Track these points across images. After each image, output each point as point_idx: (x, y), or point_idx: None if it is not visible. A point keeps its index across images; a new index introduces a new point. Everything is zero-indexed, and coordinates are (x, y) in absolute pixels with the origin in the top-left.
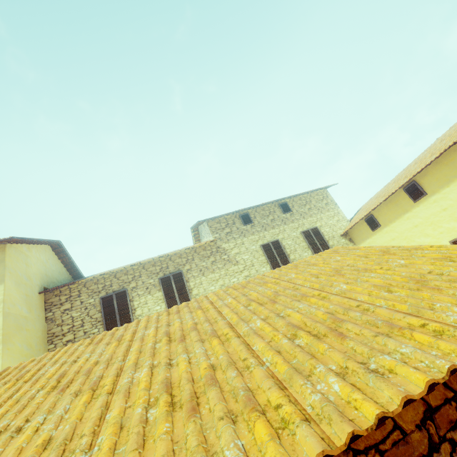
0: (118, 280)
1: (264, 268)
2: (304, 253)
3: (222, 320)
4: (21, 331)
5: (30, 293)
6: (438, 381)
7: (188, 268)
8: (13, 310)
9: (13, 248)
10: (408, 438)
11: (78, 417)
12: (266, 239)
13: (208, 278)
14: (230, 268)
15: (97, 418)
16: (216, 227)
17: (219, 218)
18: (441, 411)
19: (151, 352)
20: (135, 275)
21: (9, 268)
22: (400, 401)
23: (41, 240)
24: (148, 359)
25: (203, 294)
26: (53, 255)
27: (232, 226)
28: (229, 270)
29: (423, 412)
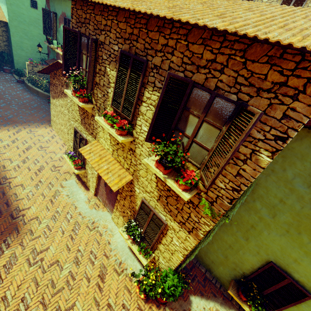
0: None
1: None
2: None
3: (222, 6)
4: None
5: None
6: (198, 24)
7: None
8: None
9: None
10: (201, 59)
11: (159, 2)
12: None
13: None
14: None
15: (160, 3)
16: None
17: None
18: (217, 64)
19: (191, 2)
20: None
21: None
22: (186, 20)
23: None
24: (186, 2)
25: None
26: None
27: None
28: None
29: (212, 59)
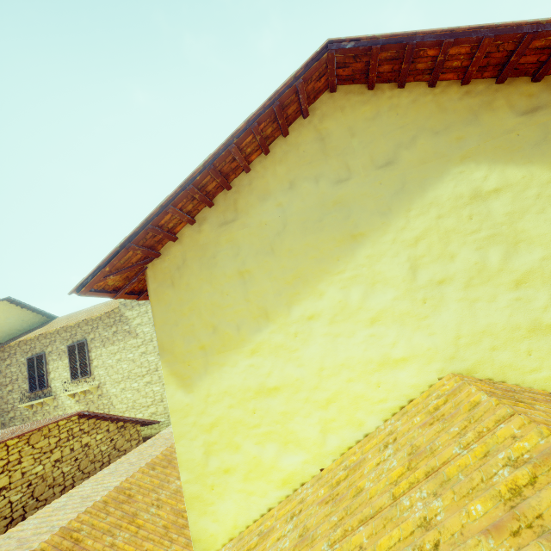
0: (40, 344)
1: None
2: None
3: None
4: None
5: None
6: None
7: (92, 337)
8: None
9: None
10: None
11: None
12: None
13: (108, 351)
14: (129, 342)
15: None
16: None
17: None
18: None
19: None
20: (52, 339)
21: None
22: None
23: None
24: None
25: (101, 367)
26: (13, 308)
27: None
28: (128, 343)
29: None
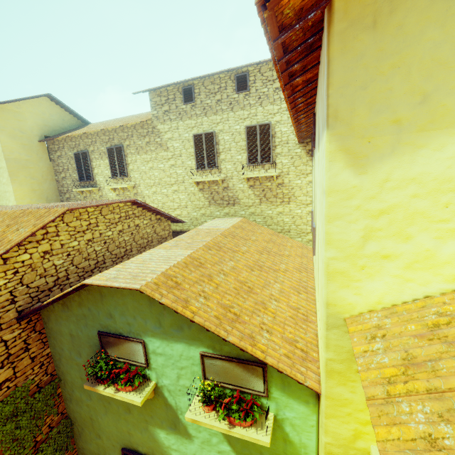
0: (83, 142)
1: (190, 161)
2: (237, 156)
3: None
4: (25, 169)
5: (29, 142)
6: None
7: (127, 144)
8: (14, 156)
9: (1, 109)
10: None
11: None
12: (203, 128)
13: (142, 158)
14: (160, 154)
15: None
16: (156, 101)
17: (161, 89)
18: None
19: None
20: (92, 140)
21: (1, 126)
22: None
23: (22, 99)
24: None
25: (136, 171)
26: (54, 106)
27: (171, 103)
28: (159, 155)
29: None
